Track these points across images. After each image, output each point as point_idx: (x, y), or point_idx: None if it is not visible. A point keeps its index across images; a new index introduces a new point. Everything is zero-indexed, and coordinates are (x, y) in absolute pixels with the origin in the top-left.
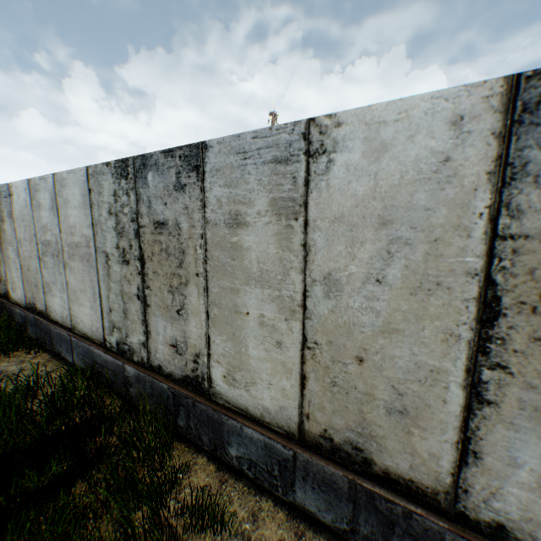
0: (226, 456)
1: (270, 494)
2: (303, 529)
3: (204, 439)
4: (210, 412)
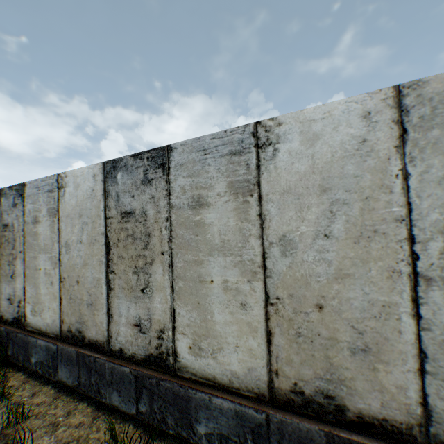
0: (31, 365)
1: (53, 383)
2: (60, 395)
3: (21, 358)
4: (24, 337)
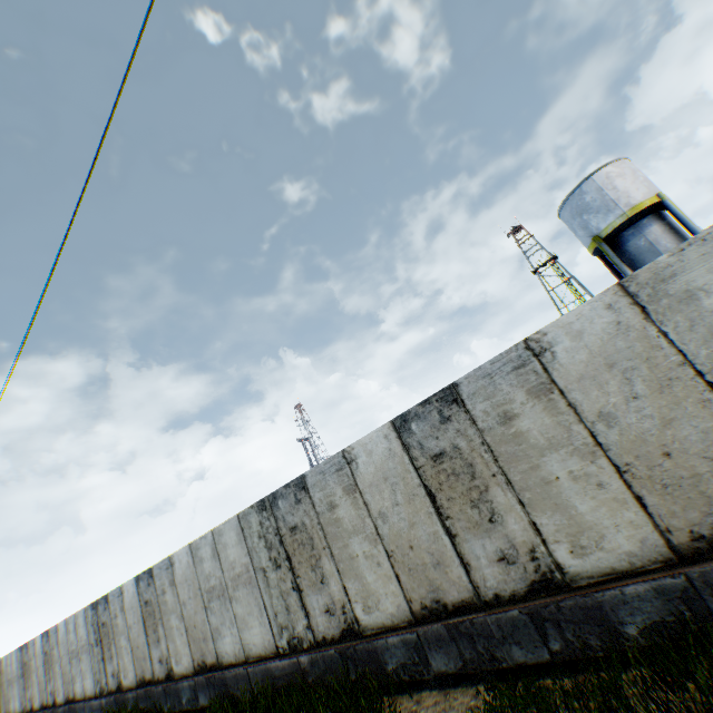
0: None
1: None
2: None
3: None
4: None
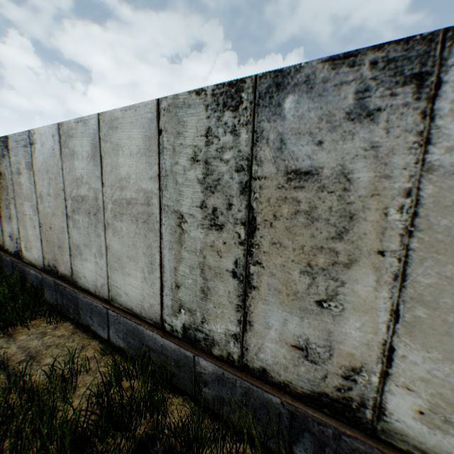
0: None
1: None
2: None
3: None
4: None
